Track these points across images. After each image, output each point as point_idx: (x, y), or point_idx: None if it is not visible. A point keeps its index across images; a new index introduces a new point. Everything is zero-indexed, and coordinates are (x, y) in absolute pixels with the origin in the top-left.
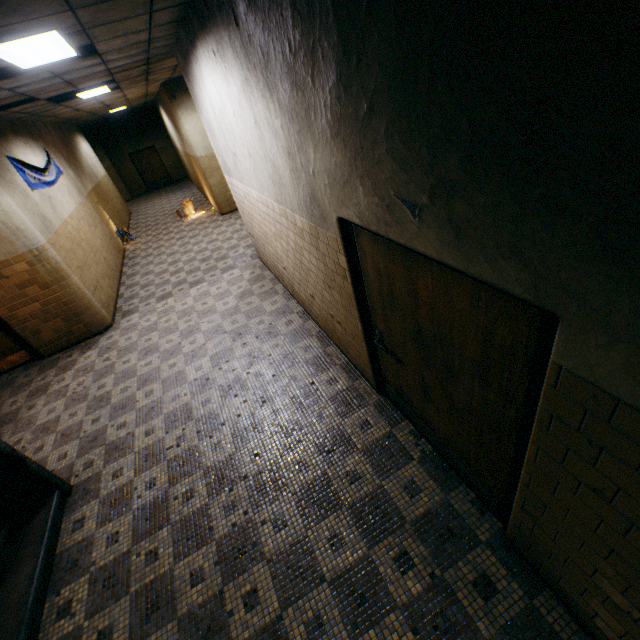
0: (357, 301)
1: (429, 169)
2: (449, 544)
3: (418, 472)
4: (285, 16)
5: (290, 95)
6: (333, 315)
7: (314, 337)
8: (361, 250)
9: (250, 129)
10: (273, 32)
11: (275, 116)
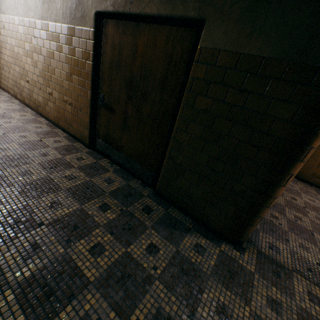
0: (93, 75)
1: None
2: (130, 198)
3: (113, 175)
4: None
5: None
6: (67, 100)
7: (44, 124)
8: (105, 36)
9: None
10: None
11: None
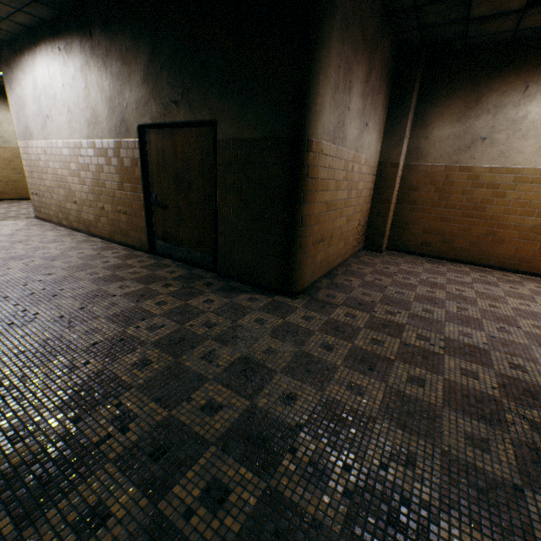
0: (143, 179)
1: (182, 86)
2: (192, 280)
3: (175, 268)
4: (127, 36)
5: (121, 68)
6: (121, 209)
7: (99, 242)
8: (149, 143)
9: (78, 92)
10: (117, 42)
11: (106, 80)
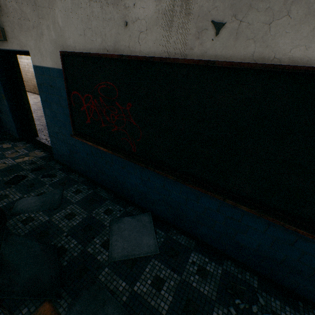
0: None
1: None
2: None
3: None
4: None
5: None
6: None
7: None
8: None
9: None
10: None
11: None
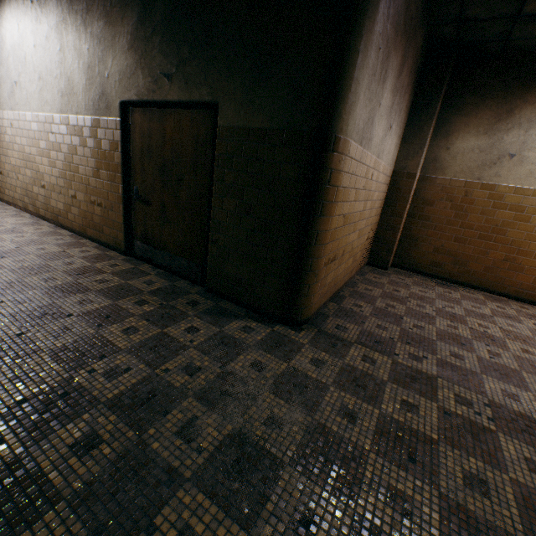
0: (123, 166)
1: (177, 55)
2: (173, 295)
3: (155, 278)
4: None
5: (103, 28)
6: (95, 200)
7: (67, 236)
8: (133, 124)
9: (52, 55)
10: None
11: (85, 42)
